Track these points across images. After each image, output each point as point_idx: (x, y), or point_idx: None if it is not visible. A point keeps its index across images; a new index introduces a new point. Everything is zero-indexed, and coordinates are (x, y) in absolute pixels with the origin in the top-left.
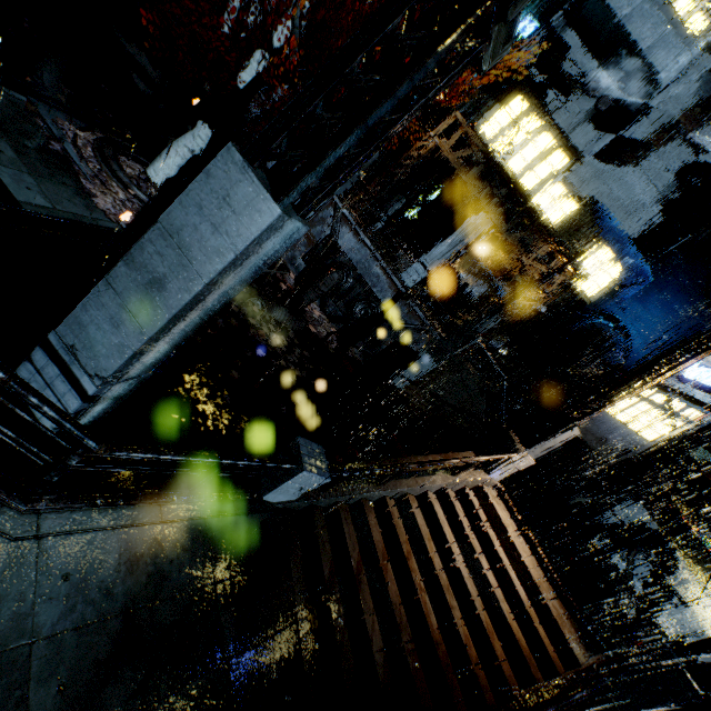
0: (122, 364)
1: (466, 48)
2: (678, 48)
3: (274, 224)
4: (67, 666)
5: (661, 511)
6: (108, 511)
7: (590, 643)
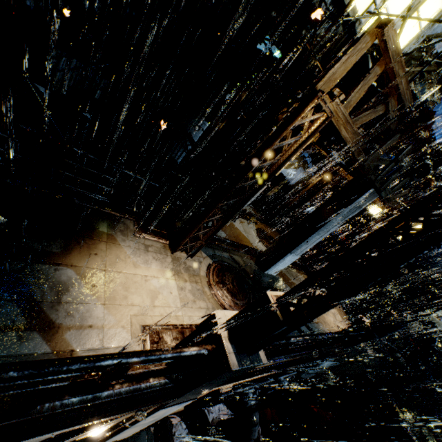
0: None
1: None
2: None
3: None
4: None
5: None
6: None
7: None
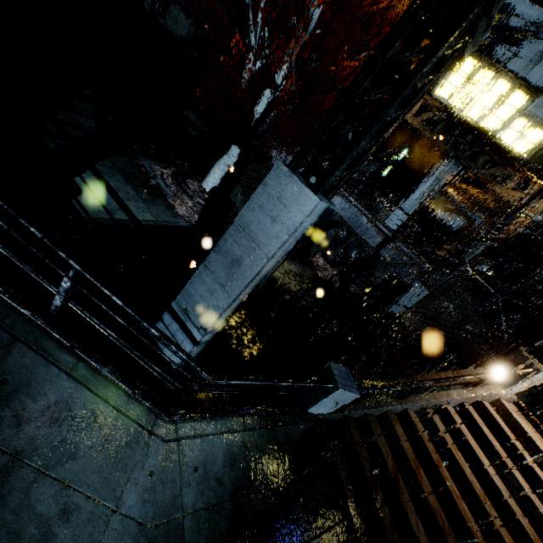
0: (217, 319)
1: (454, 47)
2: None
3: (314, 210)
4: (204, 535)
5: None
6: (213, 421)
7: None
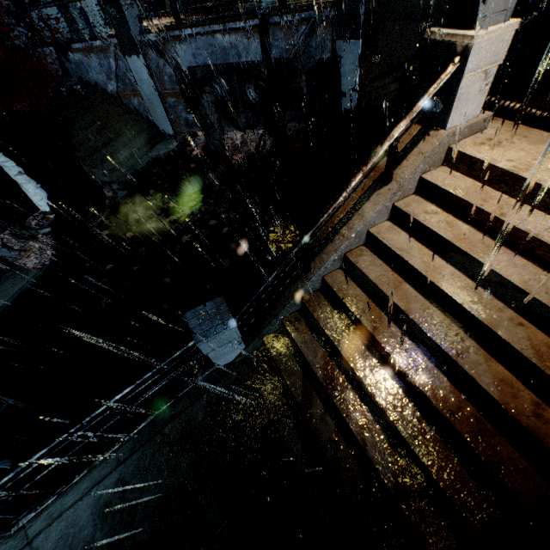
0: None
1: None
2: None
3: None
4: None
5: None
6: (73, 489)
7: None
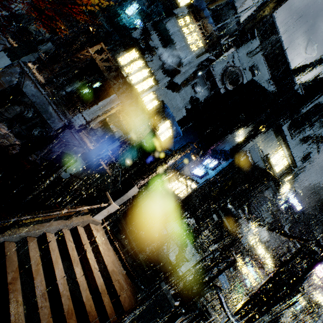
0: None
1: None
2: (187, 52)
3: None
4: None
5: (183, 224)
6: None
7: (142, 294)
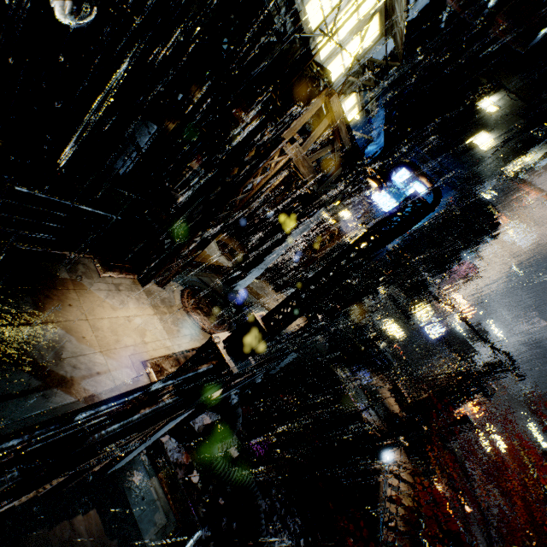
0: None
1: None
2: None
3: None
4: None
5: None
6: None
7: None
